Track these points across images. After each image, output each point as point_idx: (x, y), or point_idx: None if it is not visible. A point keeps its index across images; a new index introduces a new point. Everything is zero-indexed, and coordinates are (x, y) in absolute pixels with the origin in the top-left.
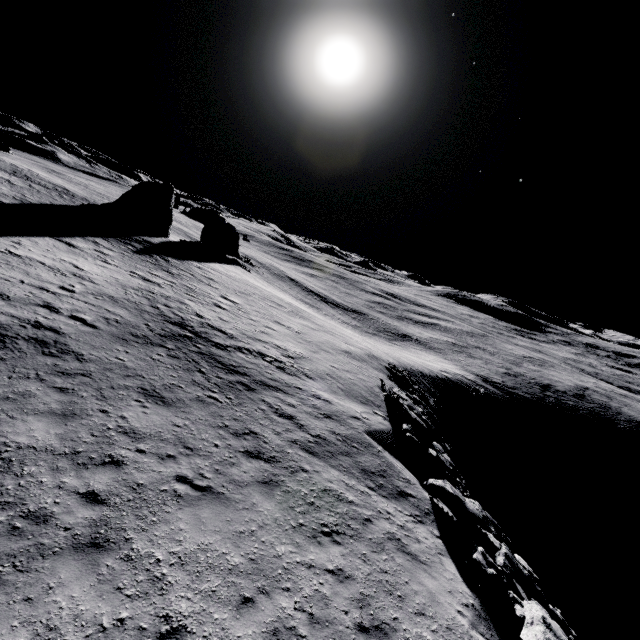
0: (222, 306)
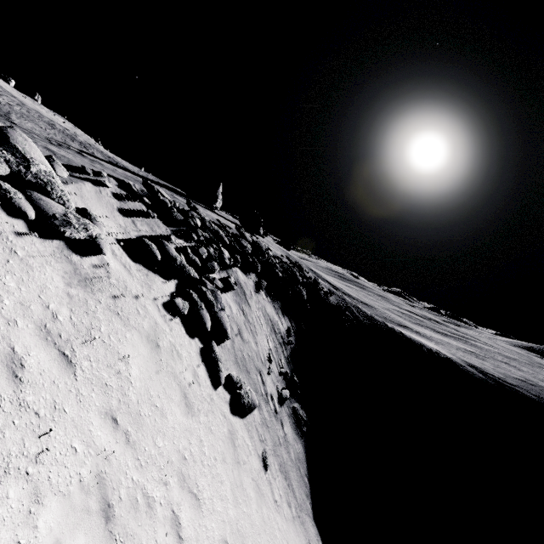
0: None
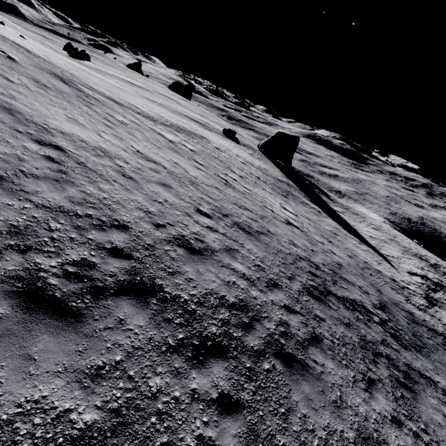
0: (393, 235)
